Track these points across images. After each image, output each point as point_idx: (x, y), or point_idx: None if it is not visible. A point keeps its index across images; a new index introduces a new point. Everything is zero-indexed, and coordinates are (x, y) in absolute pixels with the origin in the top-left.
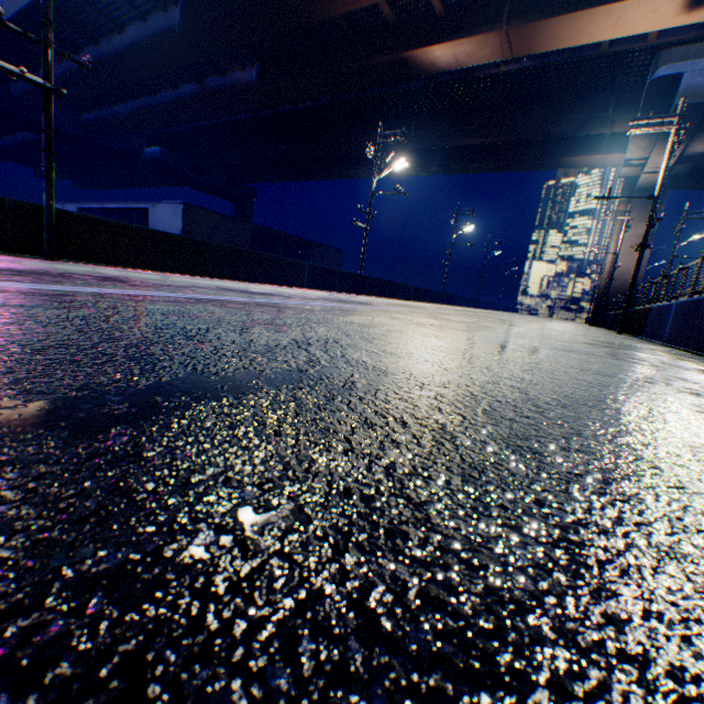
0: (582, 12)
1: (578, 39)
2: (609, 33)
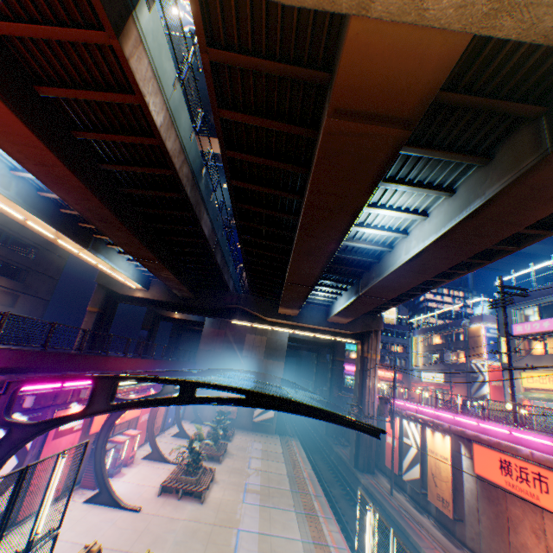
0: (204, 137)
1: (206, 148)
2: (217, 150)
